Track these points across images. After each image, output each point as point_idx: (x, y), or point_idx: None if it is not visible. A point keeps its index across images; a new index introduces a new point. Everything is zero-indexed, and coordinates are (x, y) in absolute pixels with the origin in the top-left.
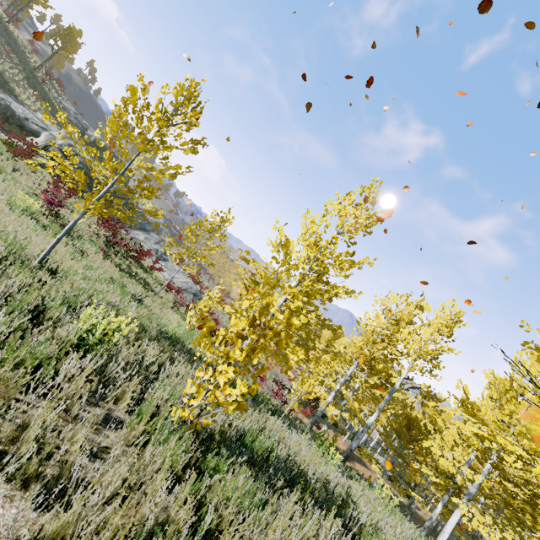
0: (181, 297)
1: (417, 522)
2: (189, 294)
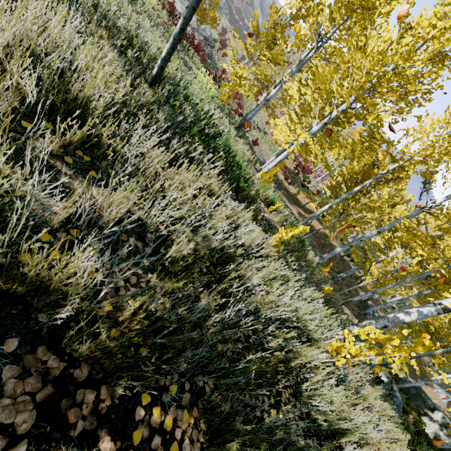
0: (188, 32)
1: (341, 264)
2: (199, 35)
